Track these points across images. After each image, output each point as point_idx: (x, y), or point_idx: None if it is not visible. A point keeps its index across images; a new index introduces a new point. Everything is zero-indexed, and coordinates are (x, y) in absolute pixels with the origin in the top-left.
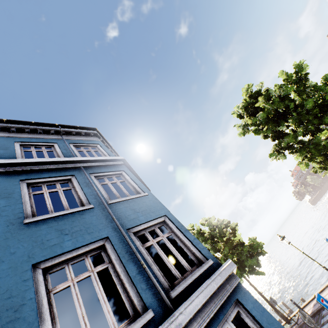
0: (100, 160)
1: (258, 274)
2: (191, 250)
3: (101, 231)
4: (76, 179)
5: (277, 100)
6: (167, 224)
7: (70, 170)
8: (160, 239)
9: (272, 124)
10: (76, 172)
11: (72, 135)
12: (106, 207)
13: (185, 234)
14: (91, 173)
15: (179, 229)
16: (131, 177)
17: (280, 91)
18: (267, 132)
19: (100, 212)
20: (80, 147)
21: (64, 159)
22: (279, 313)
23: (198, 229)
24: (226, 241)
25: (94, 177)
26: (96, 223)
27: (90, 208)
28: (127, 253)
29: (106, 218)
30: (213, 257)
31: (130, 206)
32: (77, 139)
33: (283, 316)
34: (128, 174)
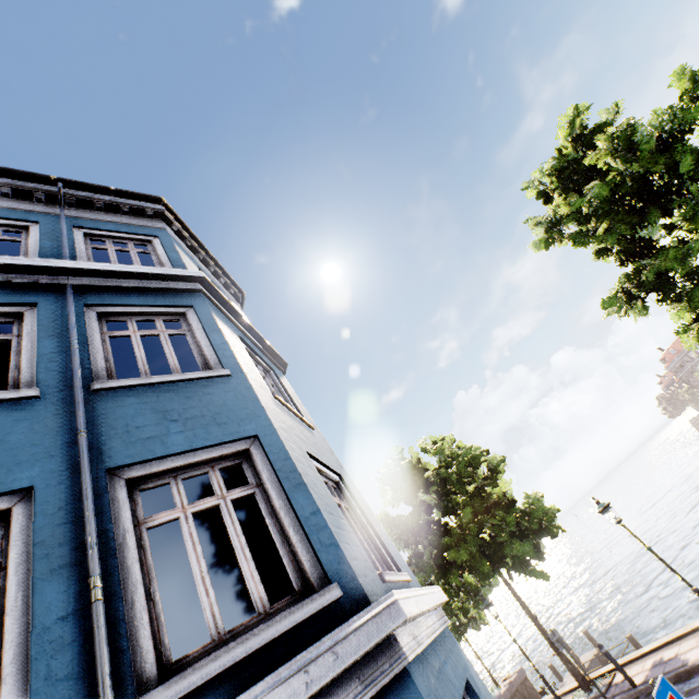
0: (131, 274)
1: (534, 575)
2: (293, 548)
3: (20, 468)
4: (37, 316)
5: (649, 147)
6: (253, 462)
7: (31, 292)
8: (211, 505)
9: (625, 217)
10: (47, 299)
11: (94, 208)
12: (76, 398)
13: (291, 498)
14: (92, 306)
15: (279, 479)
16: (207, 324)
17: (663, 119)
18: (608, 241)
19: (53, 411)
20: (104, 239)
21: (20, 261)
22: (568, 666)
23: (414, 459)
24: (472, 493)
25: (96, 316)
26: (17, 442)
27: (25, 398)
28: (65, 547)
29: (62, 429)
30: (350, 576)
31: (159, 403)
32: (102, 220)
33: (577, 673)
34: (201, 317)
